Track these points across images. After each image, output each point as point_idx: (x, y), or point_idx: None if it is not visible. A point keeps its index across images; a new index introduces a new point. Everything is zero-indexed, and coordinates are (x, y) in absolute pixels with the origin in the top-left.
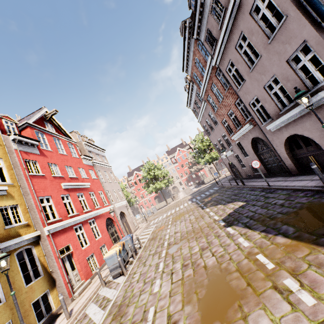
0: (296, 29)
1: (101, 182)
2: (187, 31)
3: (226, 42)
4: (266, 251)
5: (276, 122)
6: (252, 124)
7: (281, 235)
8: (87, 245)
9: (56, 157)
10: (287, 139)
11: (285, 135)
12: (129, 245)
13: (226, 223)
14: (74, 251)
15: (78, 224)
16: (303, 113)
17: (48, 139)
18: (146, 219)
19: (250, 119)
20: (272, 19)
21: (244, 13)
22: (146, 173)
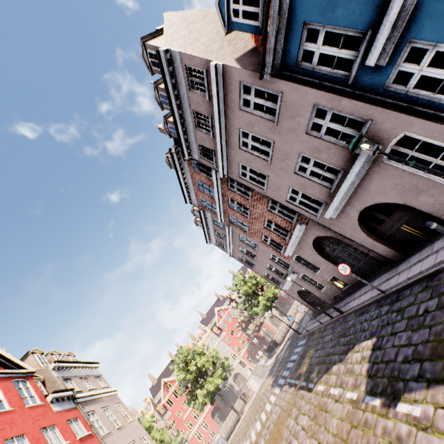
0: (299, 99)
1: (100, 437)
2: (175, 157)
3: (226, 147)
4: None
5: (334, 204)
6: (303, 223)
7: None
8: None
9: None
10: (359, 220)
11: (354, 214)
12: None
13: (382, 397)
14: None
15: None
16: (360, 176)
17: None
18: None
19: (297, 218)
20: (267, 103)
21: (234, 111)
22: (183, 373)
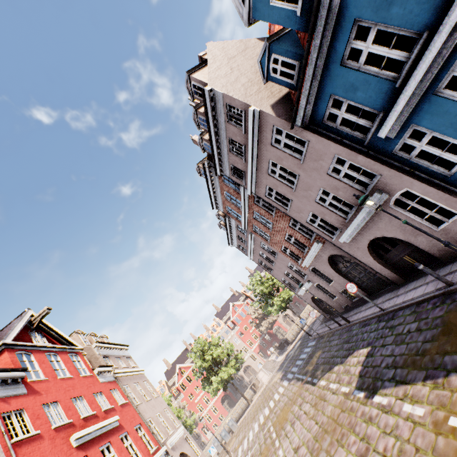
0: (323, 148)
1: (135, 406)
2: (207, 170)
3: (256, 172)
4: (455, 407)
5: (348, 232)
6: (320, 242)
7: (453, 373)
8: None
9: (56, 388)
10: (369, 246)
11: (364, 242)
12: None
13: (365, 391)
14: None
15: None
16: (370, 214)
17: (38, 361)
18: (226, 450)
19: (315, 237)
20: (296, 145)
21: (266, 146)
22: (200, 361)
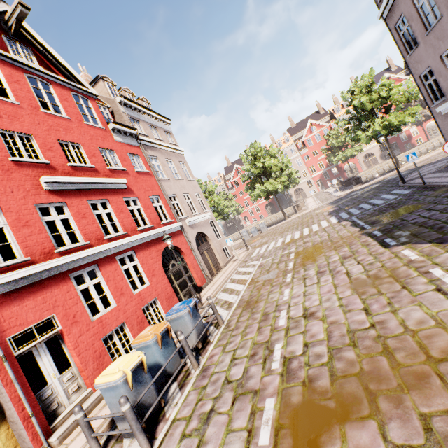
0: None
1: (157, 179)
2: None
3: None
4: None
5: None
6: None
7: None
8: (108, 309)
9: (32, 120)
10: None
11: None
12: (179, 336)
13: None
14: (66, 331)
15: (84, 267)
16: None
17: (7, 77)
18: (245, 245)
19: None
20: None
21: None
22: (249, 165)
